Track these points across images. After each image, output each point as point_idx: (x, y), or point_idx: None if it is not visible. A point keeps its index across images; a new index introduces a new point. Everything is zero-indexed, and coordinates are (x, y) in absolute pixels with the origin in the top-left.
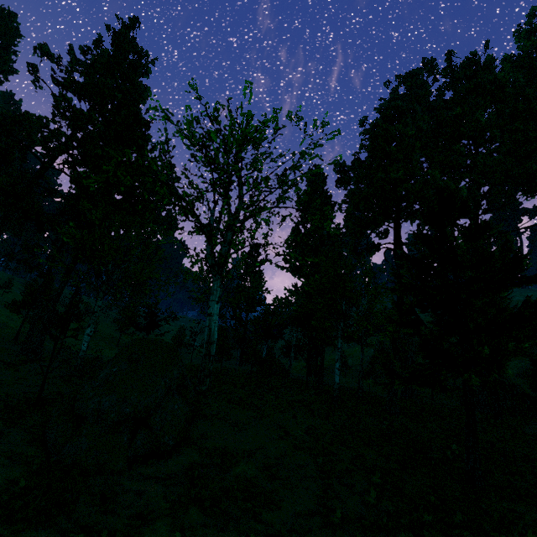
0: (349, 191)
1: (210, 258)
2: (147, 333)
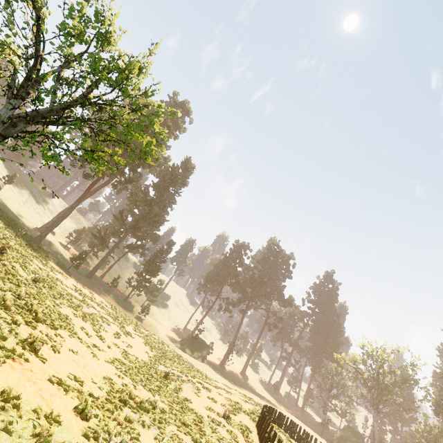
0: (438, 390)
1: (372, 402)
2: (341, 417)
